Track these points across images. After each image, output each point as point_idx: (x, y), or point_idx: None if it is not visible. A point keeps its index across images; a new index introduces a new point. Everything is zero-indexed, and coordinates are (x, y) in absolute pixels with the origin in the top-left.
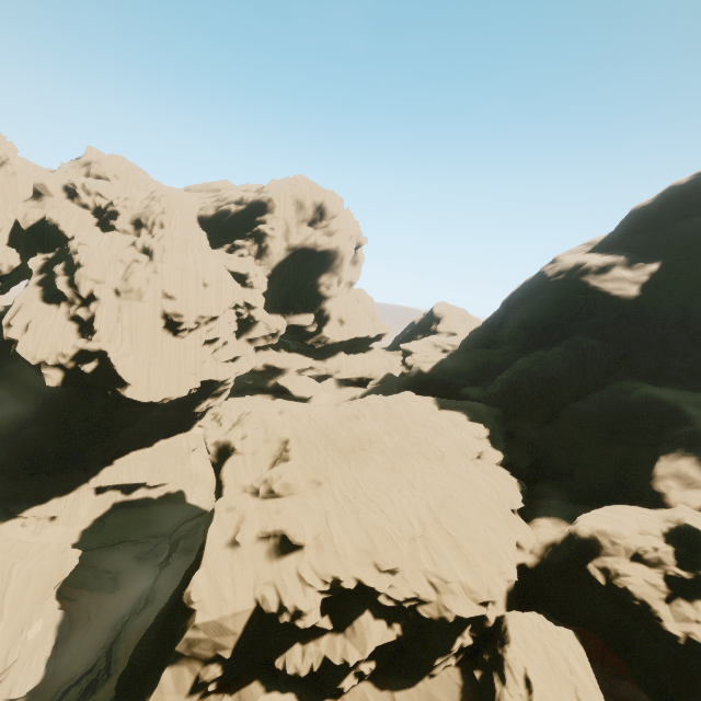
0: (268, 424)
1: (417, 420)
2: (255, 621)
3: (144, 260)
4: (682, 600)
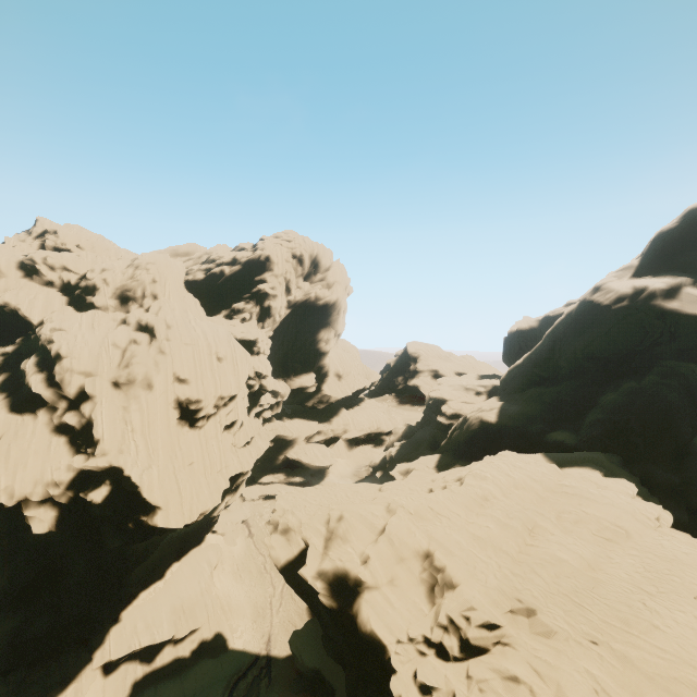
0: (390, 533)
1: (551, 487)
2: None
3: (143, 339)
4: None
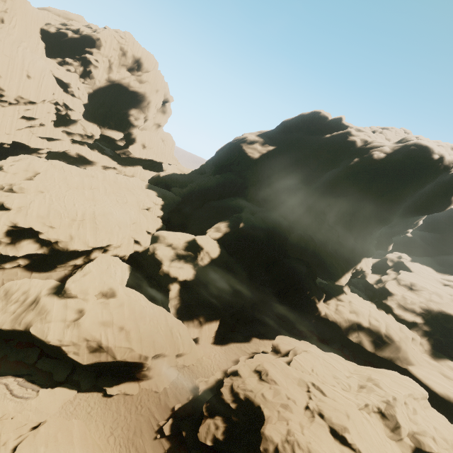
0: (32, 163)
1: (129, 188)
2: None
3: None
4: (177, 261)
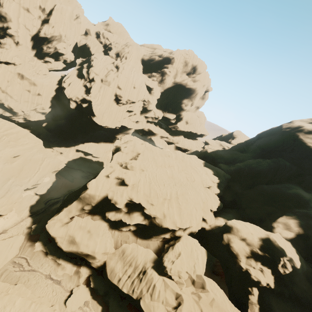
0: (135, 146)
1: (192, 166)
2: (105, 199)
3: (115, 70)
4: (253, 259)
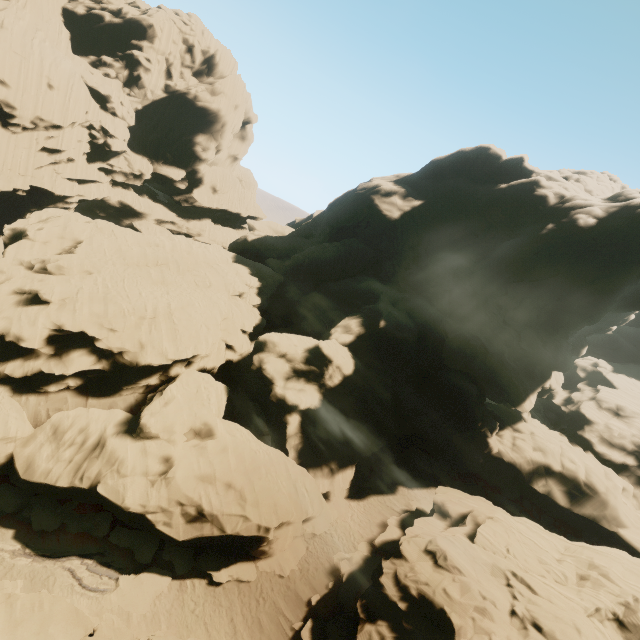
0: (69, 225)
1: (209, 262)
2: None
3: None
4: (295, 379)
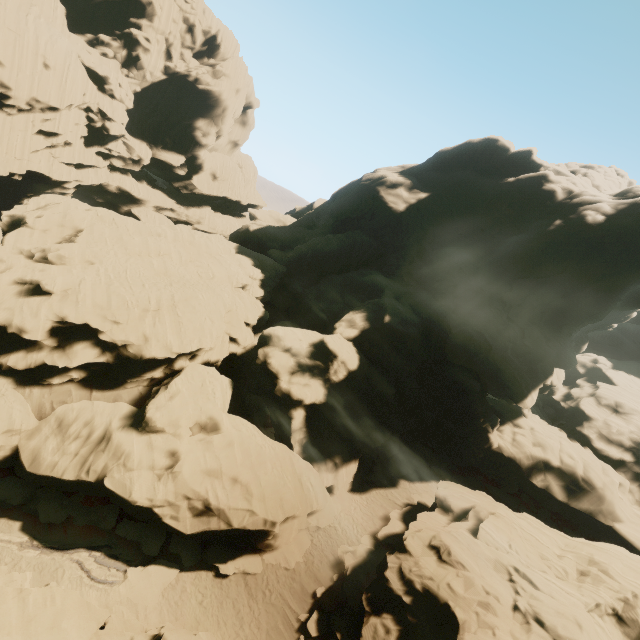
0: (69, 213)
1: (212, 253)
2: None
3: None
4: (300, 374)
